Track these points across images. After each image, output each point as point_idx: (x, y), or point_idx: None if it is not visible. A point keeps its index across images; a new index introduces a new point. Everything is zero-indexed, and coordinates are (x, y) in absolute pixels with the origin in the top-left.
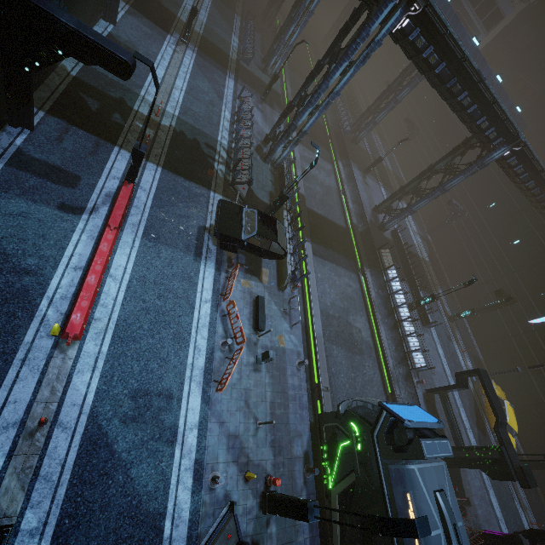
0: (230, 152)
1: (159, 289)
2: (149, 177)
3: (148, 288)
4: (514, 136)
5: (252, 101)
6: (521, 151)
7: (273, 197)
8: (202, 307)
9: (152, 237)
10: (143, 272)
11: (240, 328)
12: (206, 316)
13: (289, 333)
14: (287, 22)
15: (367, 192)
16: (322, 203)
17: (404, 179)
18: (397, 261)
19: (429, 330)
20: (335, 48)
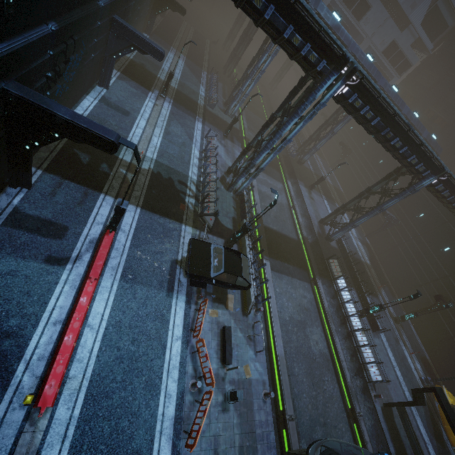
0: (199, 185)
1: (133, 333)
2: (129, 218)
3: (123, 333)
4: (440, 169)
5: (216, 138)
6: (447, 180)
7: (236, 222)
8: (173, 346)
9: (129, 277)
10: (119, 317)
11: (209, 369)
12: (177, 355)
13: (254, 361)
14: (244, 77)
15: (313, 205)
16: (276, 220)
17: (341, 190)
18: (344, 268)
19: (379, 335)
20: (286, 105)
